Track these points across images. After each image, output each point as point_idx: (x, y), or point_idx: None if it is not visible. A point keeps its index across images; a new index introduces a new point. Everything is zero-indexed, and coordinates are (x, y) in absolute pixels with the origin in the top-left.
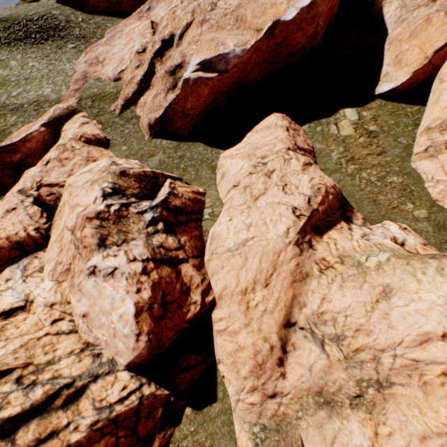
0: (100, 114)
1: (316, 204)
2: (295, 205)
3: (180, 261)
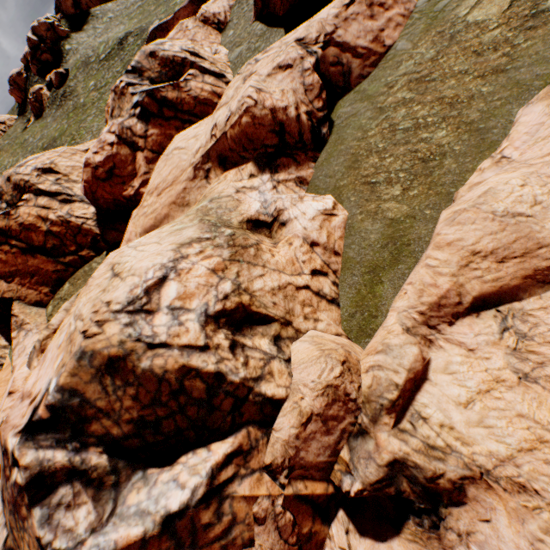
0: None
1: (229, 126)
2: (218, 122)
3: (139, 149)
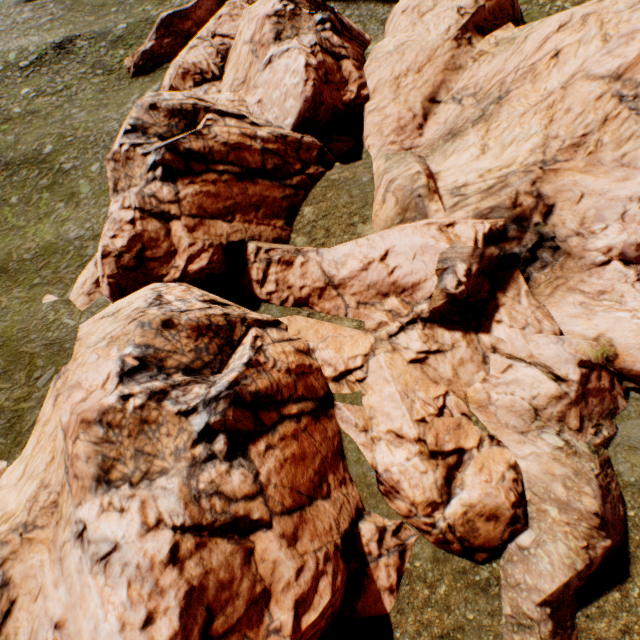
0: None
1: (483, 2)
2: (461, 6)
3: (342, 58)
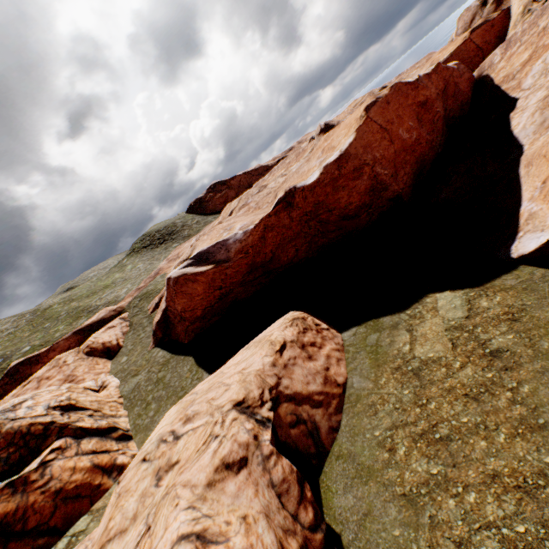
0: (137, 313)
1: None
2: None
3: None
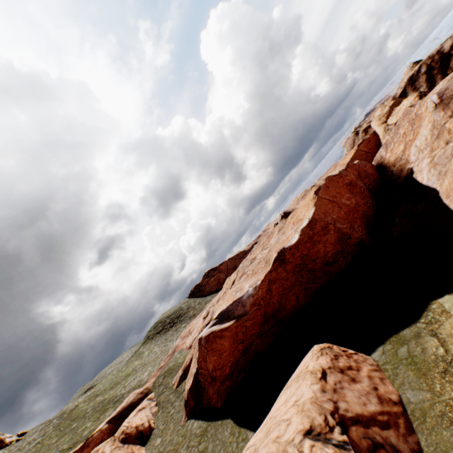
0: (163, 391)
1: None
2: None
3: None
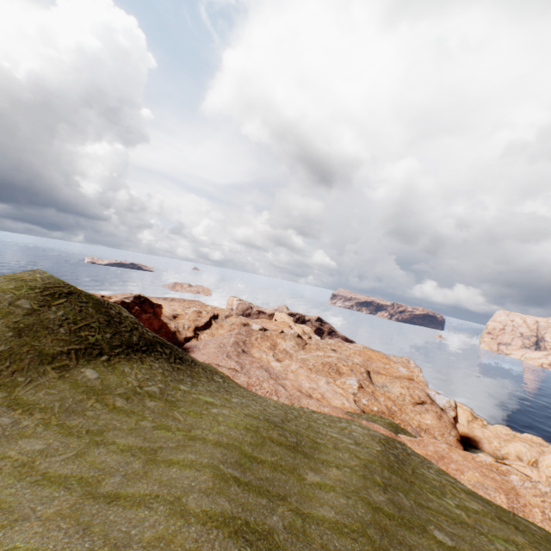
0: None
1: None
2: None
3: None
